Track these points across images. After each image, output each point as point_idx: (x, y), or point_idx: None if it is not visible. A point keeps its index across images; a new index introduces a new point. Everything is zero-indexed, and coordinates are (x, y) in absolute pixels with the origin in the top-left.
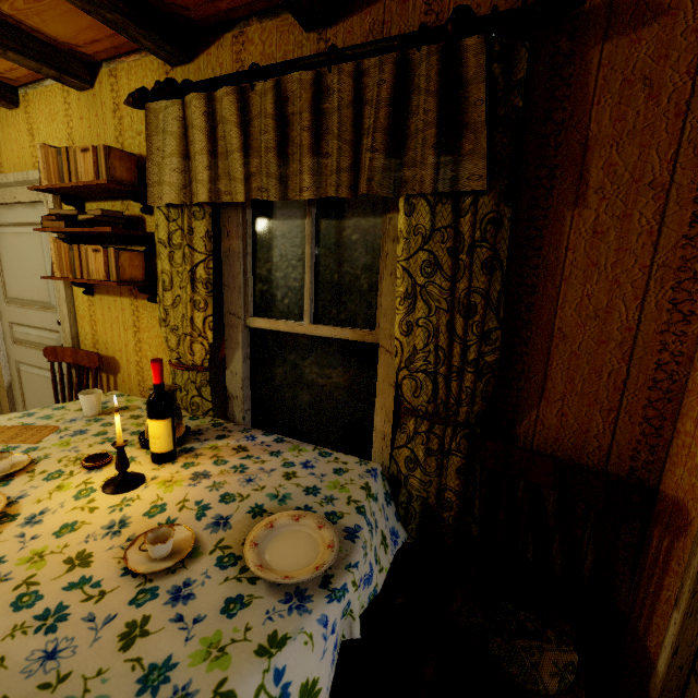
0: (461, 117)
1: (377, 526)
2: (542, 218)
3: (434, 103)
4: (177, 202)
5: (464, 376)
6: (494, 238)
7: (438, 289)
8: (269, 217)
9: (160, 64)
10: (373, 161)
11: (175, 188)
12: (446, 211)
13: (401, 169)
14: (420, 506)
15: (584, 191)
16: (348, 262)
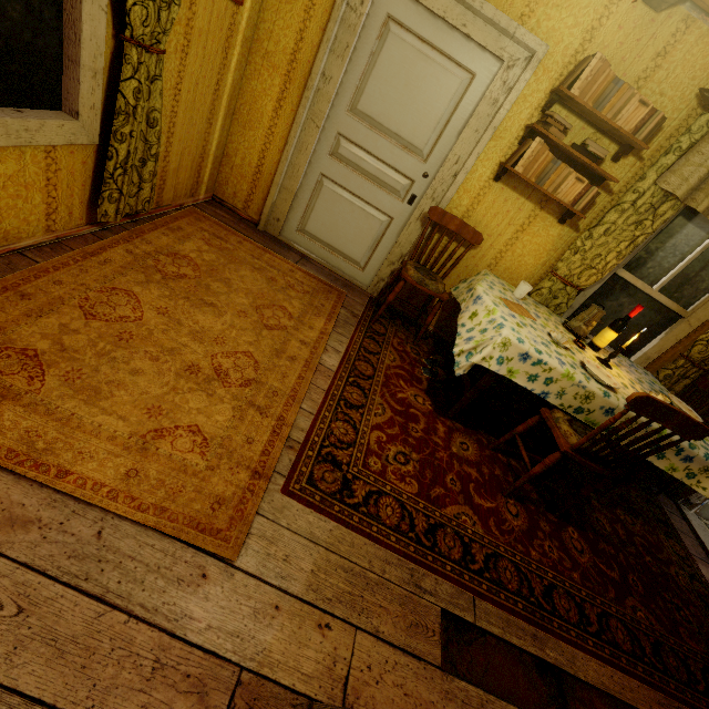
0: None
1: None
2: None
3: None
4: (679, 197)
5: None
6: None
7: None
8: (689, 219)
9: None
10: None
11: (687, 188)
12: None
13: None
14: None
15: None
16: (707, 271)
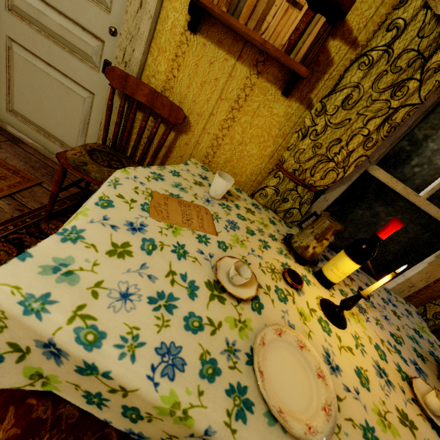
0: None
1: None
2: None
3: None
4: None
5: None
6: None
7: None
8: None
9: None
10: None
11: None
12: None
13: None
14: None
15: None
16: None
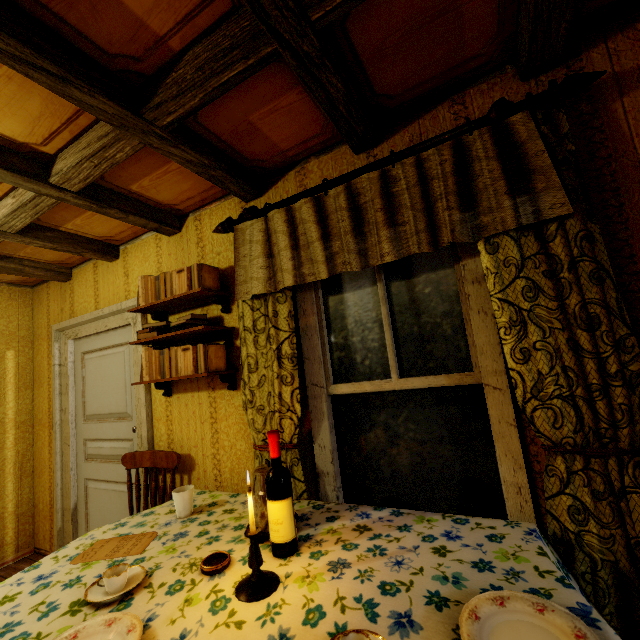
0: (526, 167)
1: None
2: (623, 231)
3: (496, 163)
4: (263, 292)
5: (611, 393)
6: (592, 251)
7: (546, 310)
8: (339, 292)
9: (237, 203)
10: (451, 217)
11: (261, 281)
12: (530, 241)
13: (477, 218)
14: (610, 575)
15: None
16: (425, 313)
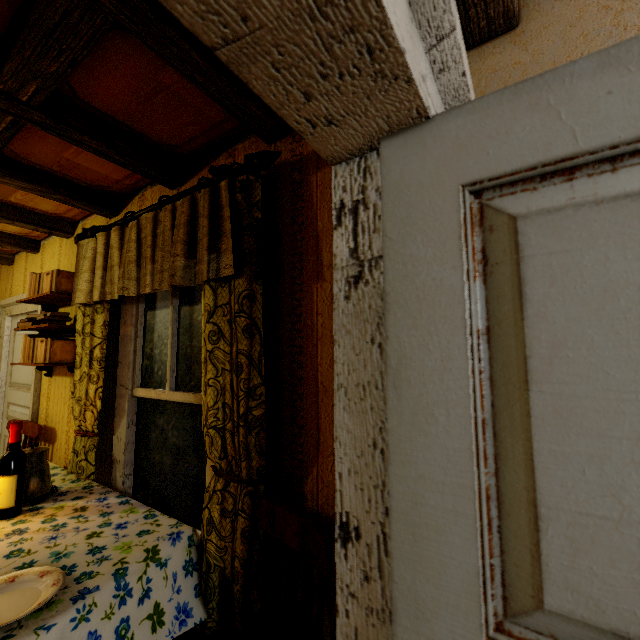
0: (221, 228)
1: (150, 595)
2: (299, 292)
3: (207, 221)
4: (84, 302)
5: (239, 431)
6: (250, 309)
7: (223, 353)
8: (154, 308)
9: (105, 218)
10: (175, 263)
11: (84, 293)
12: (225, 292)
13: (196, 266)
14: (218, 578)
15: (321, 269)
16: (196, 337)
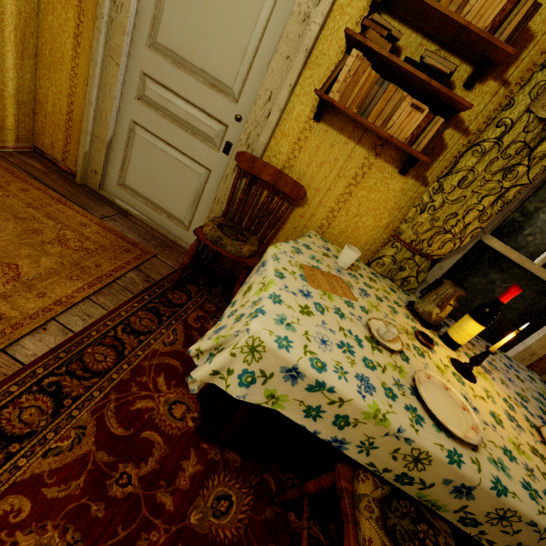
0: None
1: None
2: None
3: None
4: None
5: None
6: None
7: None
8: None
9: None
10: None
11: None
12: None
13: None
14: None
15: None
16: None
